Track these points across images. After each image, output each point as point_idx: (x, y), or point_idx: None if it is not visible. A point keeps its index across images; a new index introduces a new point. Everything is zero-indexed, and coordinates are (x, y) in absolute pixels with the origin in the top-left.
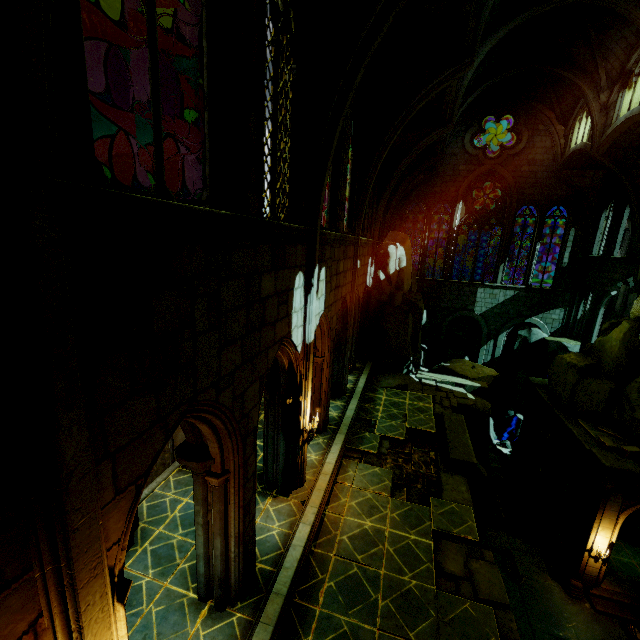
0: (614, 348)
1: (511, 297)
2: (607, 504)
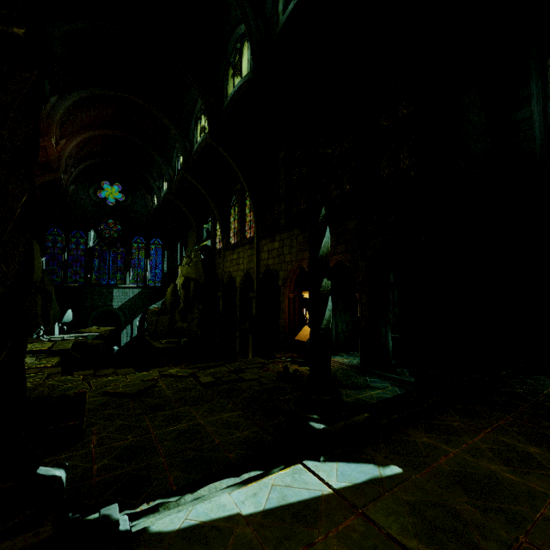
0: (169, 297)
1: (138, 293)
2: None
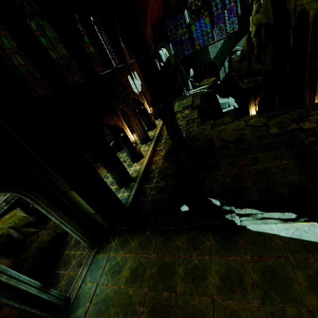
0: (245, 47)
1: (223, 43)
2: (250, 100)
